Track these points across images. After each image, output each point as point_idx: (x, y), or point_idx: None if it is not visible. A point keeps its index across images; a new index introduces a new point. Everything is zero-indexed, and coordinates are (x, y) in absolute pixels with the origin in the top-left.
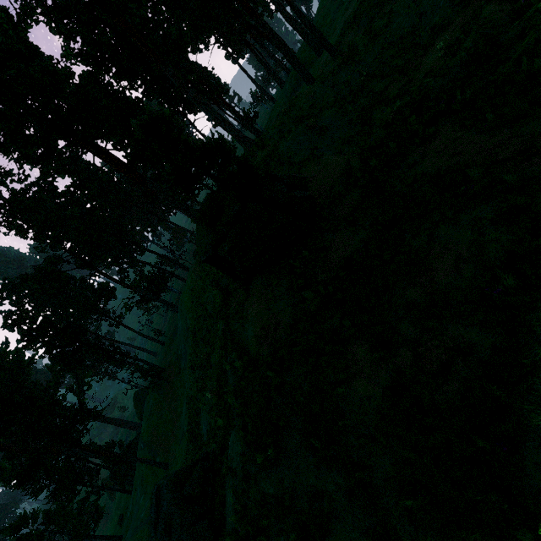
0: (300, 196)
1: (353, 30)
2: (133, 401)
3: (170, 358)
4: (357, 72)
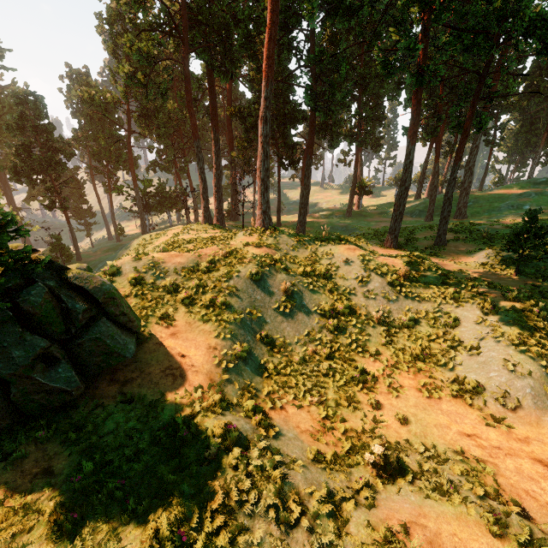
0: (44, 383)
1: (475, 246)
2: (47, 248)
3: (94, 259)
4: (386, 298)
